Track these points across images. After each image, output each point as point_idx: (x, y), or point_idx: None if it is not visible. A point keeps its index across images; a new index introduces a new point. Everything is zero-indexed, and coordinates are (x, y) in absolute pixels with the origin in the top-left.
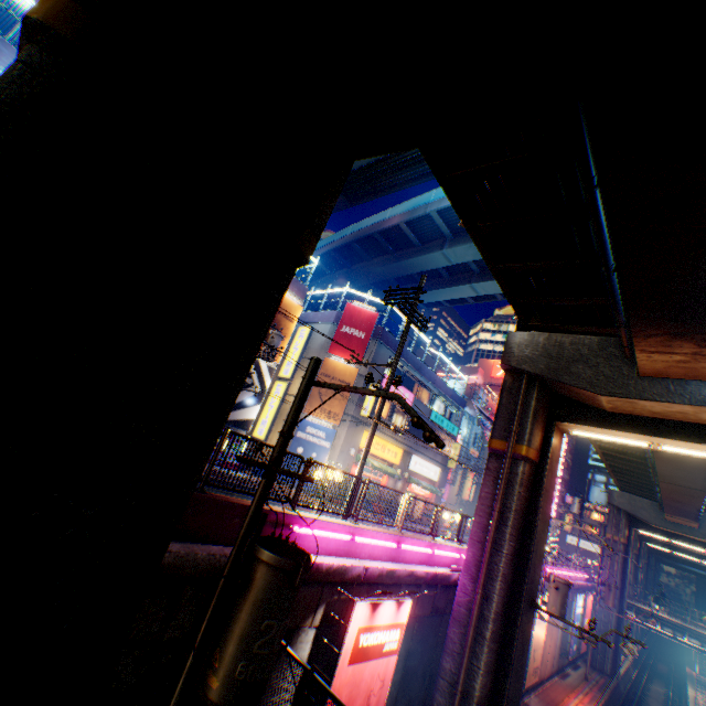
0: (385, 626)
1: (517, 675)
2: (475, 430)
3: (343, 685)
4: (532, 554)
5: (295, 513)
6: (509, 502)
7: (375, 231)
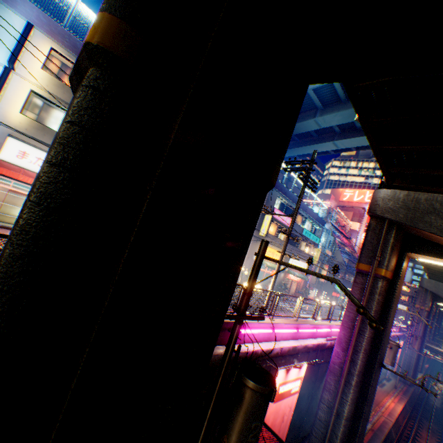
0: (292, 379)
1: (369, 404)
2: (330, 239)
3: (270, 413)
4: (384, 337)
5: None
6: (370, 305)
7: None
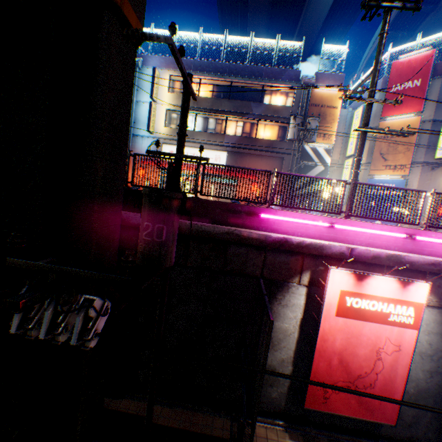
0: (384, 298)
1: None
2: None
3: (335, 330)
4: None
5: (265, 207)
6: None
7: None
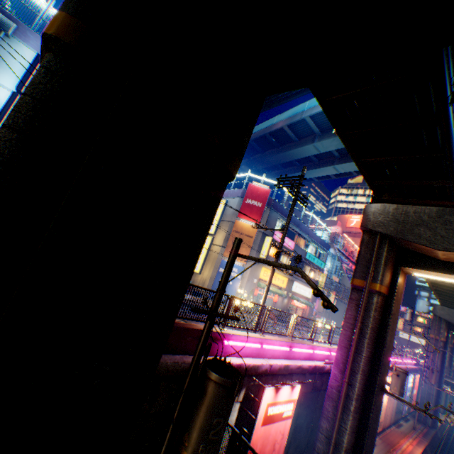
0: (284, 401)
1: (372, 434)
2: (336, 264)
3: (258, 438)
4: (383, 357)
5: (224, 332)
6: (366, 322)
7: (266, 132)
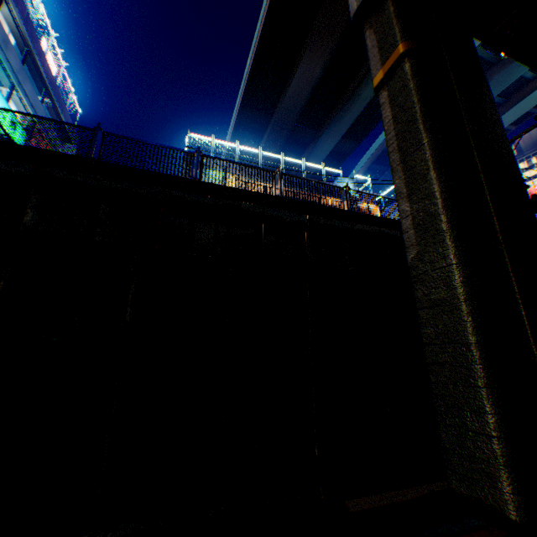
0: None
1: None
2: None
3: None
4: None
5: None
6: None
7: (384, 147)
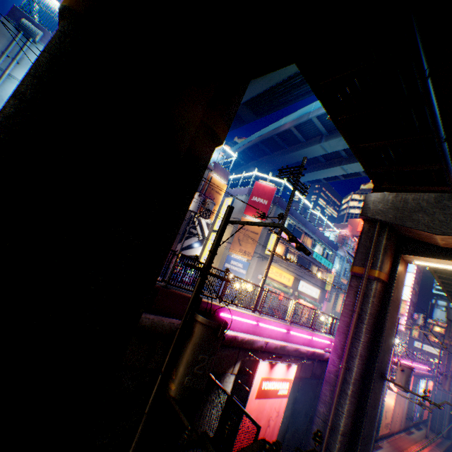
0: (279, 379)
1: (370, 421)
2: (345, 266)
3: (252, 410)
4: (381, 343)
5: (221, 305)
6: (365, 308)
7: (274, 134)
